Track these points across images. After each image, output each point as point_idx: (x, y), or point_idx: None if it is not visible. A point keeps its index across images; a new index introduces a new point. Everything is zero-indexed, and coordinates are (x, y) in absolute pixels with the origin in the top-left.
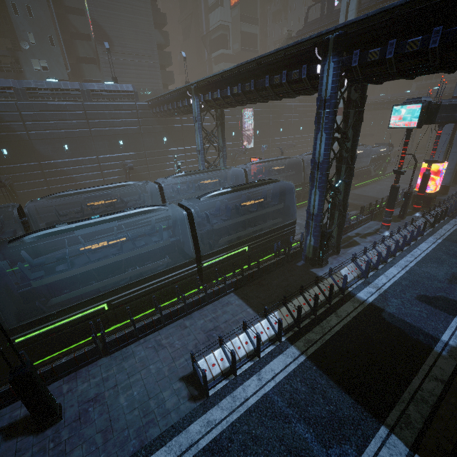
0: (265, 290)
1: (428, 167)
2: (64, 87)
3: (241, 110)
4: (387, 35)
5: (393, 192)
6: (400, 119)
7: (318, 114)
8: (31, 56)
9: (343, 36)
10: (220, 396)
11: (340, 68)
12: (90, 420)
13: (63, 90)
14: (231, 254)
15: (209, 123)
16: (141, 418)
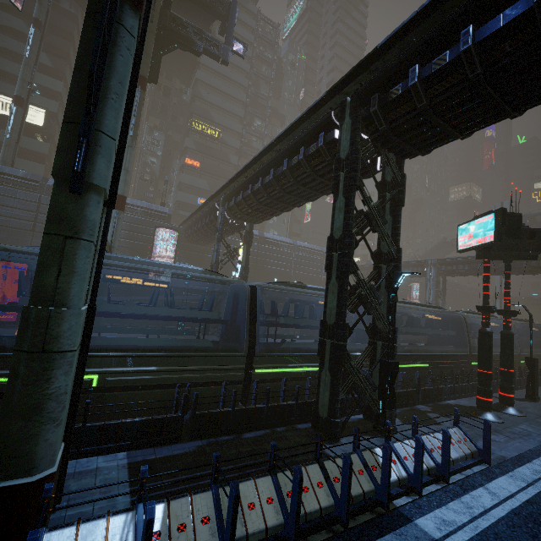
0: None
1: None
2: (316, 248)
3: (410, 283)
4: None
5: None
6: None
7: None
8: (271, 228)
9: None
10: None
11: None
12: None
13: (315, 250)
14: None
15: None
16: None
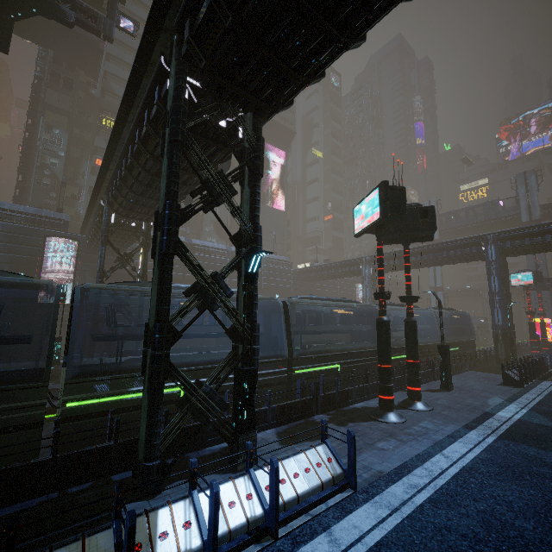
0: (491, 370)
1: (541, 318)
2: None
3: (355, 284)
4: (523, 236)
5: (532, 326)
6: (518, 281)
7: (488, 268)
8: (208, 235)
9: (496, 236)
10: (530, 388)
11: (498, 248)
12: (469, 390)
13: None
14: (452, 350)
15: (334, 291)
16: (498, 390)
